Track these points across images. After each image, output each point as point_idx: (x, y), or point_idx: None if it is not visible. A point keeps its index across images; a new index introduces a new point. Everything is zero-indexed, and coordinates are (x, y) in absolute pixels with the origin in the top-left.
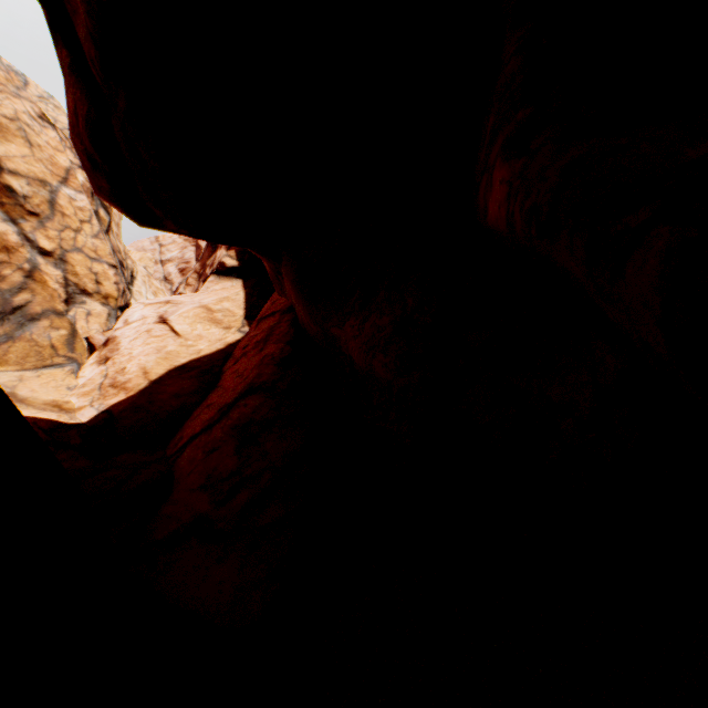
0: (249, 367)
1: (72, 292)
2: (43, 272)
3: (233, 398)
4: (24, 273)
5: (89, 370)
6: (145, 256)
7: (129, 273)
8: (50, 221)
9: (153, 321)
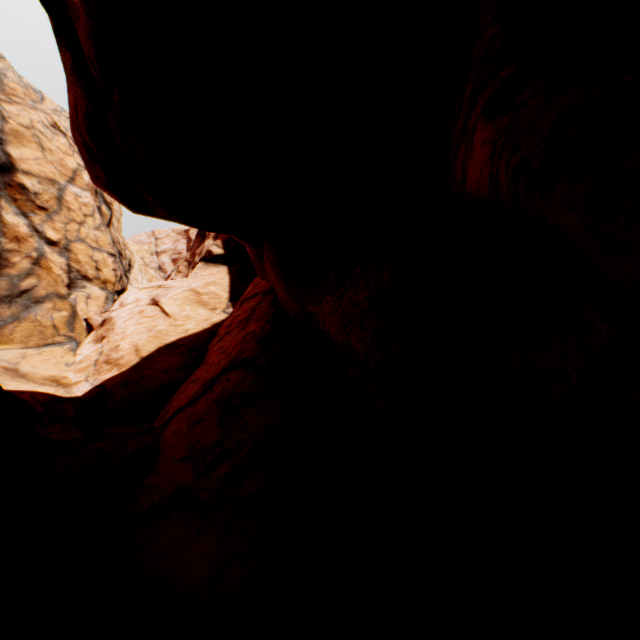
0: (232, 344)
1: (74, 278)
2: (49, 260)
3: (217, 373)
4: (32, 261)
5: (86, 347)
6: (142, 248)
7: (127, 262)
8: (57, 215)
9: (145, 303)
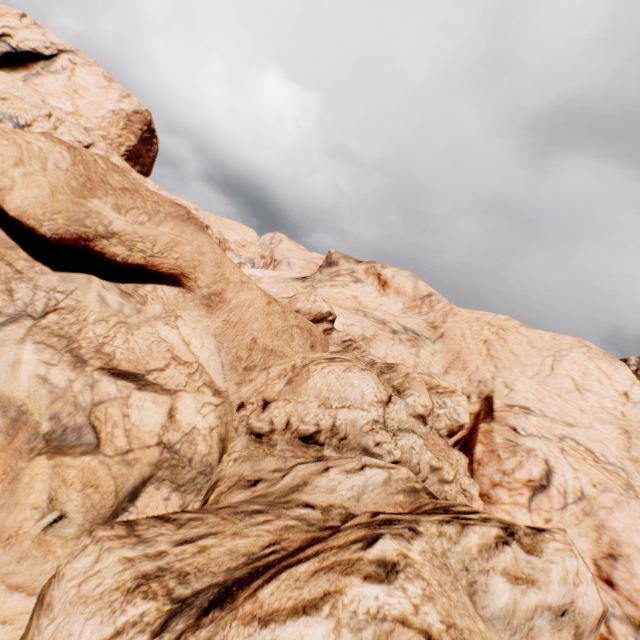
0: None
1: None
2: None
3: None
4: None
5: None
6: (257, 250)
7: None
8: None
9: None
